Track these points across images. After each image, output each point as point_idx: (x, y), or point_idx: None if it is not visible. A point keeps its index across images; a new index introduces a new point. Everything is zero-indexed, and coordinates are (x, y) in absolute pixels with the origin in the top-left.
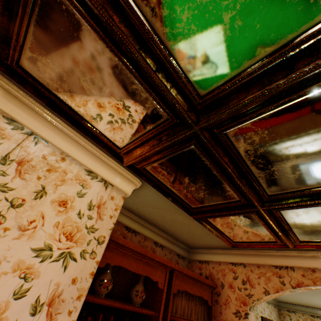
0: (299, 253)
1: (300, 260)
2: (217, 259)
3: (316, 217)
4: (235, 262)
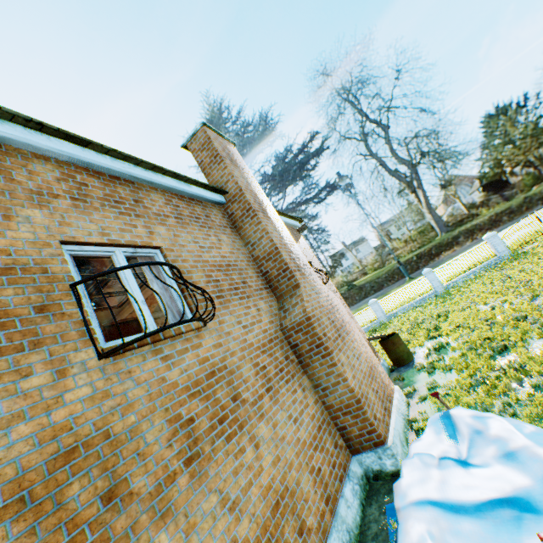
0: (145, 291)
1: (148, 293)
2: (125, 316)
3: (116, 286)
4: (132, 312)
